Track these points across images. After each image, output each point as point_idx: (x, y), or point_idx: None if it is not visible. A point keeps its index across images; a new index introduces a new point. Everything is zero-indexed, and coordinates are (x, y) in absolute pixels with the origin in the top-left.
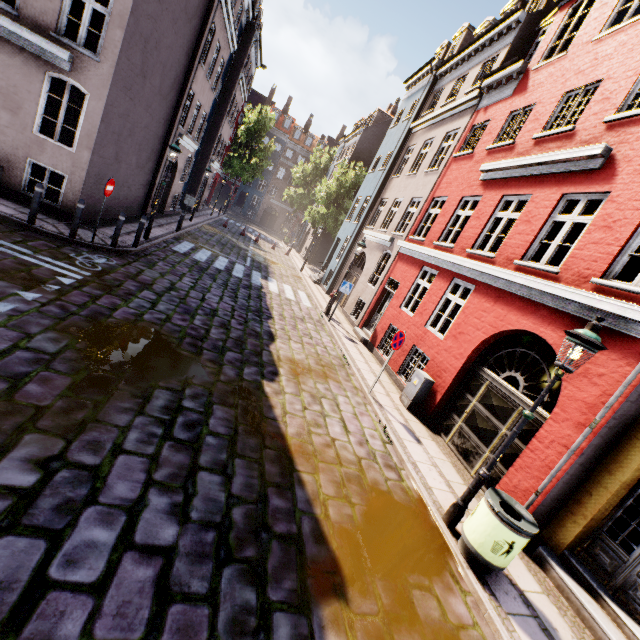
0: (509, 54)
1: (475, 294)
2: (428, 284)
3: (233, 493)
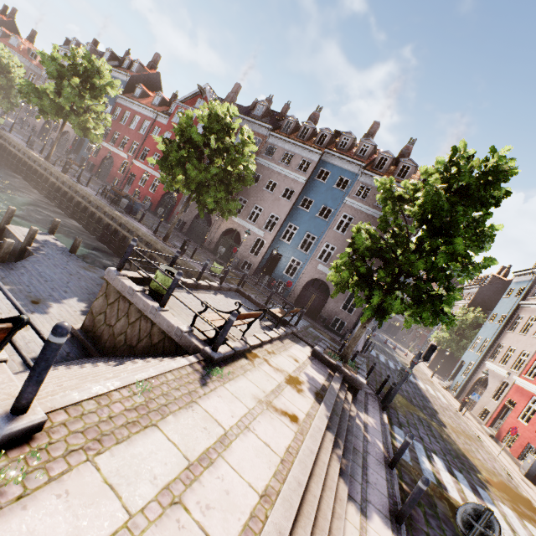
0: None
1: None
2: None
3: (449, 448)
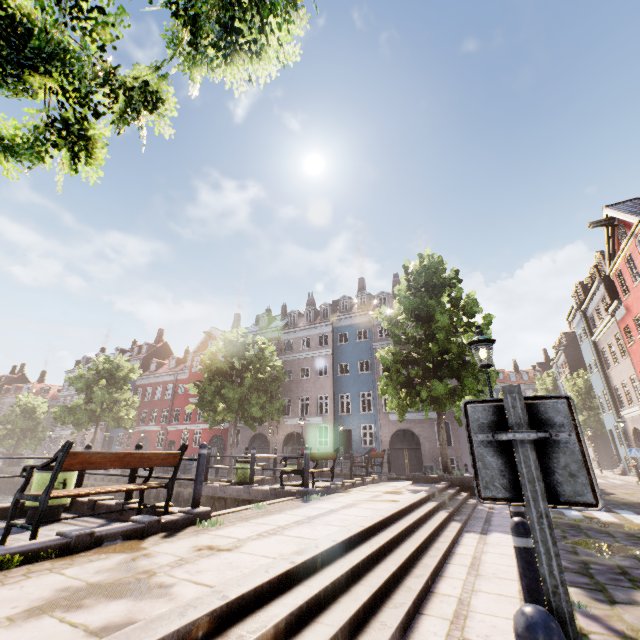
0: (609, 294)
1: None
2: None
3: (613, 502)
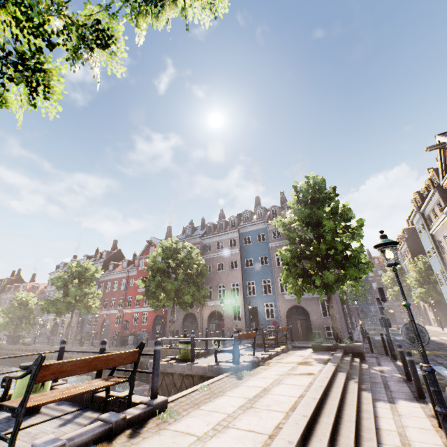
0: (442, 199)
1: None
2: None
3: None
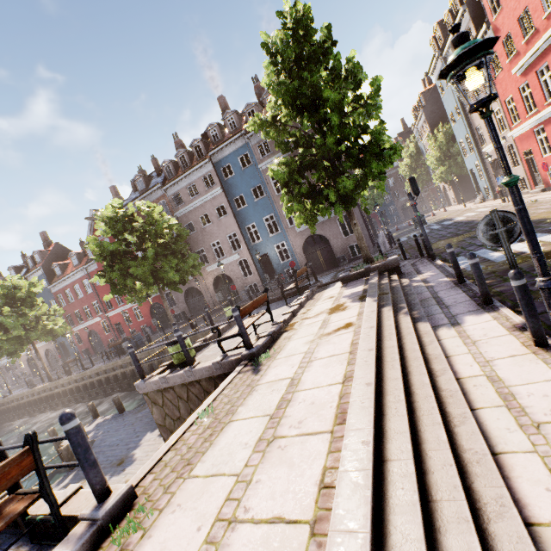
0: (474, 22)
1: None
2: (544, 134)
3: None
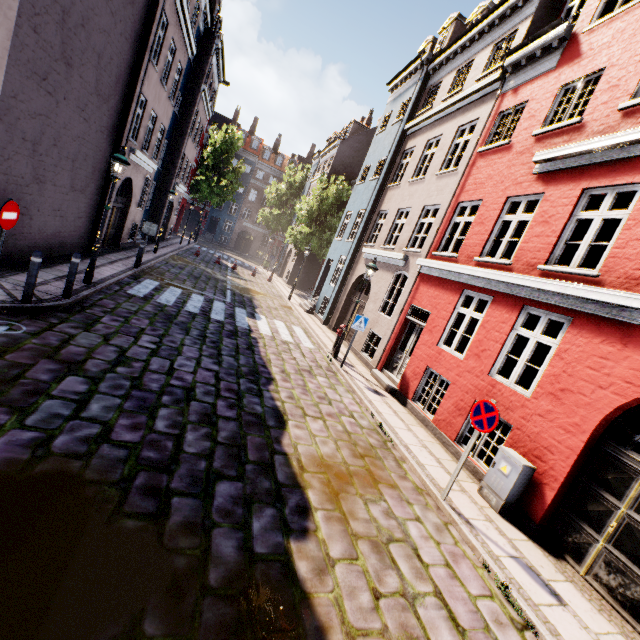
0: (532, 27)
1: (576, 330)
2: (478, 314)
3: None
